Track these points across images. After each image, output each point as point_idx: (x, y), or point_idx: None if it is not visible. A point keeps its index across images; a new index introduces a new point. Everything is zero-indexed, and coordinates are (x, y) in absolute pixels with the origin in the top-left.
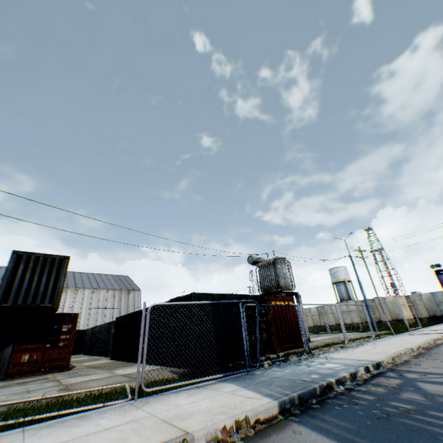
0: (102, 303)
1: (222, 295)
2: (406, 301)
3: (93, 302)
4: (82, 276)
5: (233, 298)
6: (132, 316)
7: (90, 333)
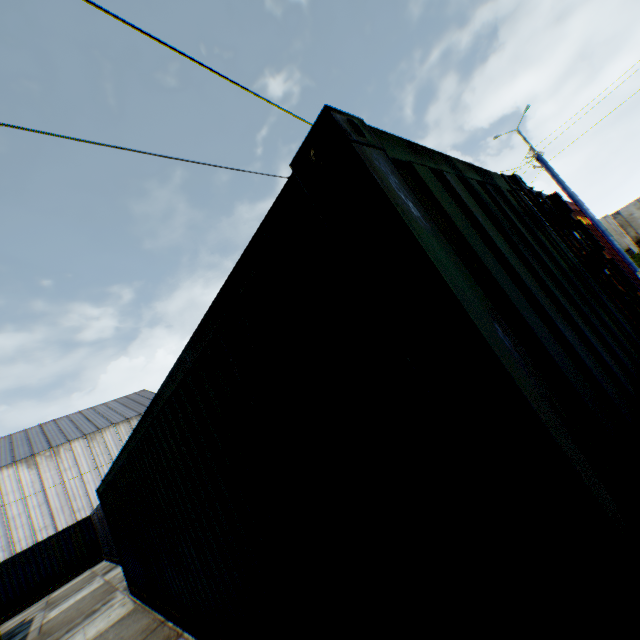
0: (117, 450)
1: (483, 177)
2: (616, 221)
3: (99, 457)
4: (58, 425)
5: (518, 194)
6: (115, 479)
7: (97, 522)
